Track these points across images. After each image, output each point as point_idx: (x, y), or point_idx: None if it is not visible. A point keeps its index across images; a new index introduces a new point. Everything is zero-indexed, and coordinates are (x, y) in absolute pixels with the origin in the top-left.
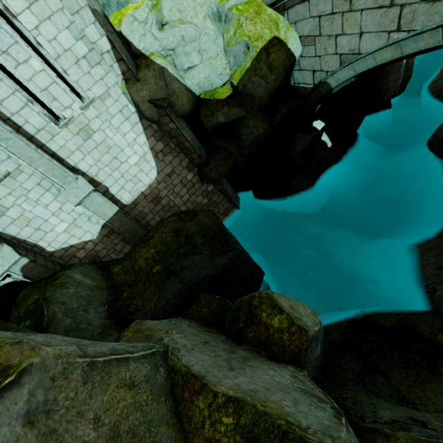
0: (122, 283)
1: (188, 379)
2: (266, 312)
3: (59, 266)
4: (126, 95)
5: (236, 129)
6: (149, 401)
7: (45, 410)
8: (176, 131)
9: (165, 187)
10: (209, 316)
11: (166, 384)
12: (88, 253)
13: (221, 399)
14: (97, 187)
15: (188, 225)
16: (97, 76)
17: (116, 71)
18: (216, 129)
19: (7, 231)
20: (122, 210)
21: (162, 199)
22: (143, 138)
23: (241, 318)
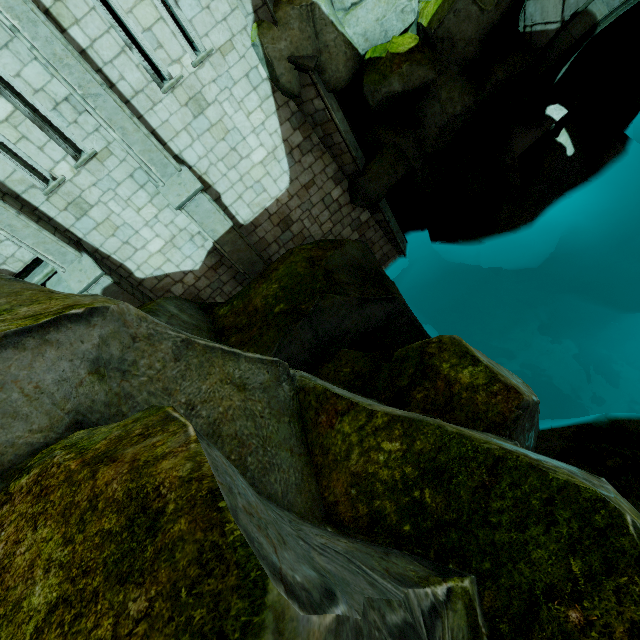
0: (230, 326)
1: (326, 399)
2: (448, 362)
3: (149, 301)
4: (256, 49)
5: (417, 108)
6: (265, 414)
7: (120, 368)
8: (323, 114)
9: (299, 206)
10: (352, 378)
11: (291, 404)
12: (186, 290)
13: (380, 419)
14: (206, 191)
15: (329, 255)
16: (219, 14)
17: (246, 7)
18: (385, 107)
19: (89, 239)
20: (237, 228)
21: (293, 224)
22: (275, 123)
23: (406, 371)
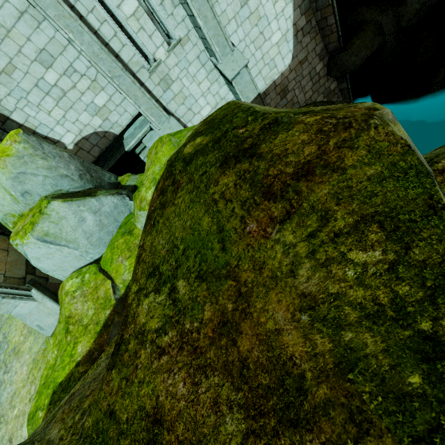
0: None
1: None
2: None
3: None
4: None
5: None
6: None
7: None
8: (325, 0)
9: (294, 79)
10: None
11: None
12: None
13: None
14: None
15: None
16: None
17: None
18: None
19: (169, 107)
20: (261, 95)
21: (288, 93)
22: (290, 10)
23: None
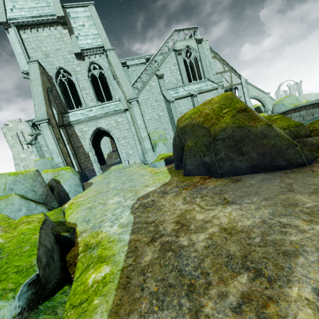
0: None
1: None
2: None
3: None
4: None
5: None
6: None
7: None
8: None
9: None
10: None
11: None
12: None
13: None
14: None
15: None
16: None
17: None
18: None
19: None
20: None
21: None
22: None
23: None
